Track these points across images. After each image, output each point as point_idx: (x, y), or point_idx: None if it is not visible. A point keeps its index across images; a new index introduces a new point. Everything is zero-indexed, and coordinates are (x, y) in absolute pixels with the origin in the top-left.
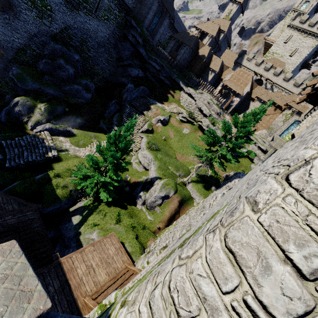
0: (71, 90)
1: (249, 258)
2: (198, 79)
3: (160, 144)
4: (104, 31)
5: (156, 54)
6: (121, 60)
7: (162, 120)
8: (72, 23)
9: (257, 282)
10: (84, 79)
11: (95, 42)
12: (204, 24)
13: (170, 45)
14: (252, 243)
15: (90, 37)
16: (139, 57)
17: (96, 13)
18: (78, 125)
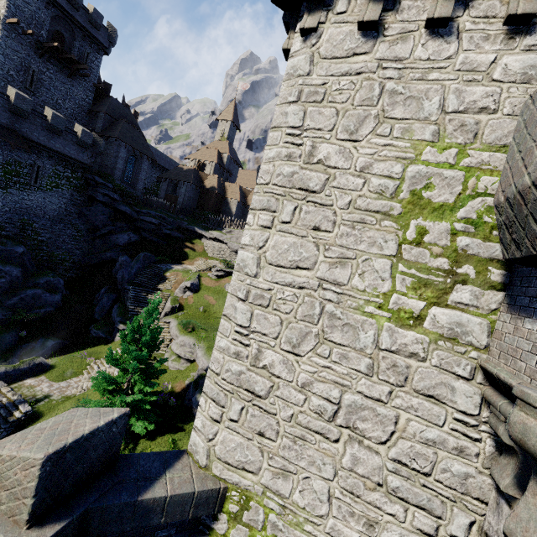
0: (22, 301)
1: (230, 311)
2: (219, 216)
3: (200, 320)
4: (56, 202)
5: (147, 206)
6: (96, 229)
7: (190, 287)
8: (0, 207)
9: (235, 318)
10: (41, 276)
11: (45, 220)
12: (198, 152)
13: (163, 189)
14: (229, 304)
15: (35, 216)
16: (122, 217)
17: (36, 184)
18: (51, 351)
